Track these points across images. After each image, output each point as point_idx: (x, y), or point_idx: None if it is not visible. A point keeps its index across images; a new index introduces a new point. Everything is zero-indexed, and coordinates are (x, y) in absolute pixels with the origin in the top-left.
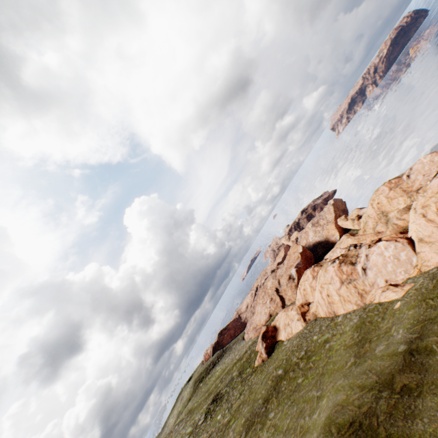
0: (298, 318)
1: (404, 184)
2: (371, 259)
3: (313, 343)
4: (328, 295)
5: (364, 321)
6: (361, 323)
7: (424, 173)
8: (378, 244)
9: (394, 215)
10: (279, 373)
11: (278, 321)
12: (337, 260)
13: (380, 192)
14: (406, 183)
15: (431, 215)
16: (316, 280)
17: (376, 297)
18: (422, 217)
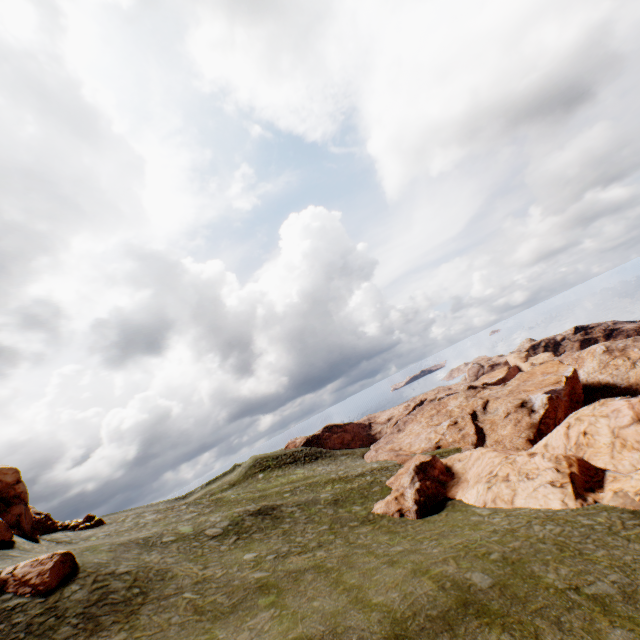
0: (553, 480)
1: None
2: None
3: None
4: None
5: None
6: None
7: None
8: None
9: None
10: (476, 584)
11: (464, 462)
12: None
13: None
14: None
15: None
16: None
17: None
18: None
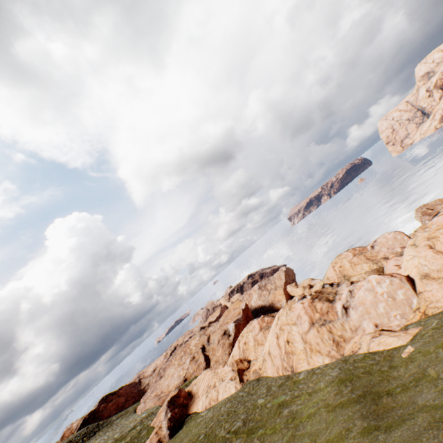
0: (232, 376)
1: (368, 253)
2: (357, 295)
3: (259, 409)
4: (287, 342)
5: (354, 373)
6: (348, 375)
7: (388, 247)
8: (368, 278)
9: (361, 275)
10: None
11: (198, 384)
12: (309, 295)
13: (343, 256)
14: (370, 252)
15: (441, 246)
16: (264, 332)
17: (362, 345)
18: (429, 249)
